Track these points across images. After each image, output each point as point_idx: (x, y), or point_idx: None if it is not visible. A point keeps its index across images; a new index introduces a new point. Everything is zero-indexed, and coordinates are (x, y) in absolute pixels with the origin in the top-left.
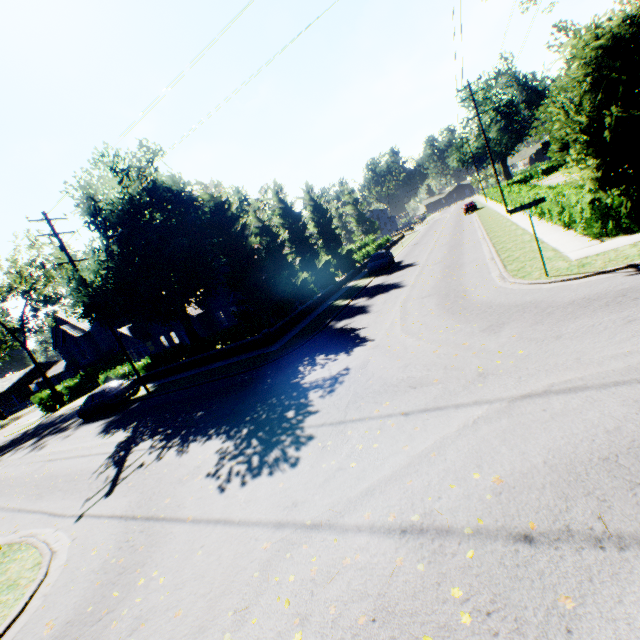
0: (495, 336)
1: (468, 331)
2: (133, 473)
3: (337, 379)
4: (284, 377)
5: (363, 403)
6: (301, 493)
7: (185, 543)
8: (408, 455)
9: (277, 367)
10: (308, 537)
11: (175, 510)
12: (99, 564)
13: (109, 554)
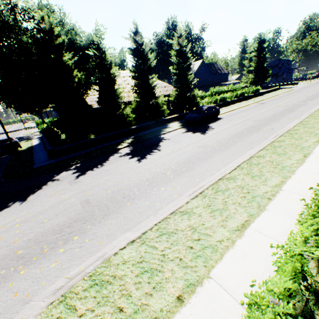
0: None
1: None
2: None
3: None
4: None
5: None
6: None
7: None
8: None
9: None
10: None
11: None
12: None
13: None
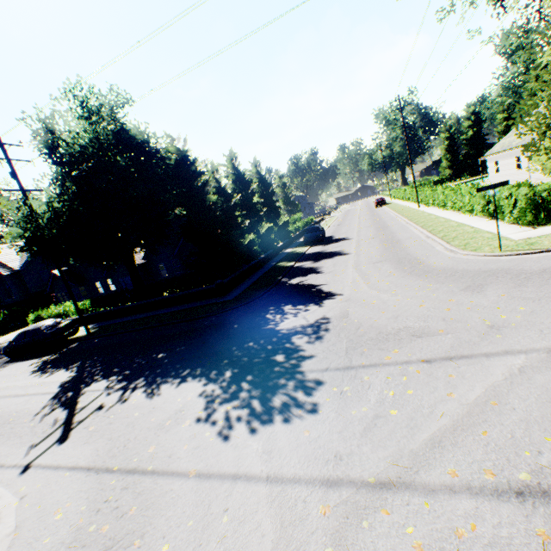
0: (481, 295)
1: (446, 290)
2: (91, 416)
3: (319, 327)
4: (253, 323)
5: (366, 350)
6: (340, 443)
7: (198, 505)
8: (461, 403)
9: (240, 314)
10: (382, 499)
11: (167, 461)
12: (70, 533)
13: (83, 519)
